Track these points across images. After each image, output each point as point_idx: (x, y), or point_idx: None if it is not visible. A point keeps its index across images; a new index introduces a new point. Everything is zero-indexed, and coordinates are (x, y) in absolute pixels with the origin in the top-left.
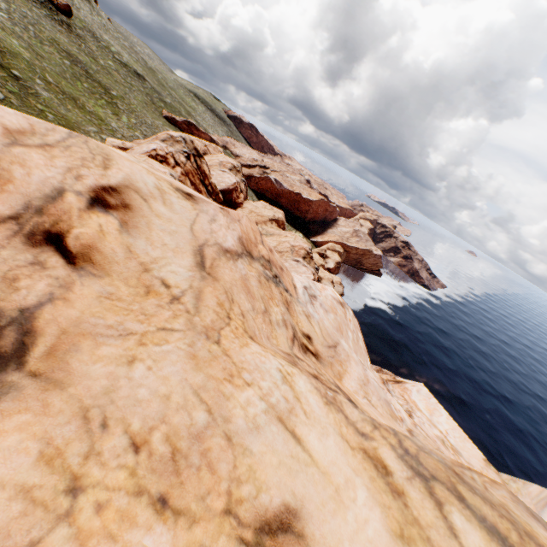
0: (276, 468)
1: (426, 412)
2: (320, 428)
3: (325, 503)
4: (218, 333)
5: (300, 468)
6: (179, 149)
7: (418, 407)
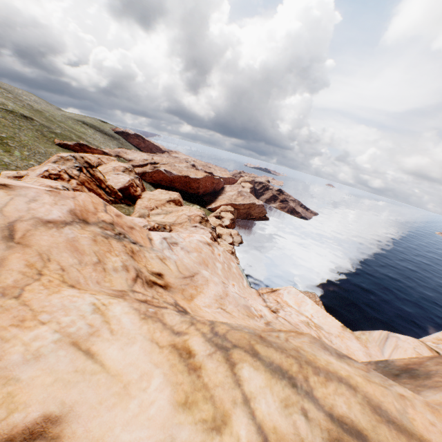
0: (48, 386)
1: (296, 306)
2: (127, 339)
3: (104, 401)
4: (21, 289)
5: (83, 379)
6: (70, 165)
7: (289, 304)
